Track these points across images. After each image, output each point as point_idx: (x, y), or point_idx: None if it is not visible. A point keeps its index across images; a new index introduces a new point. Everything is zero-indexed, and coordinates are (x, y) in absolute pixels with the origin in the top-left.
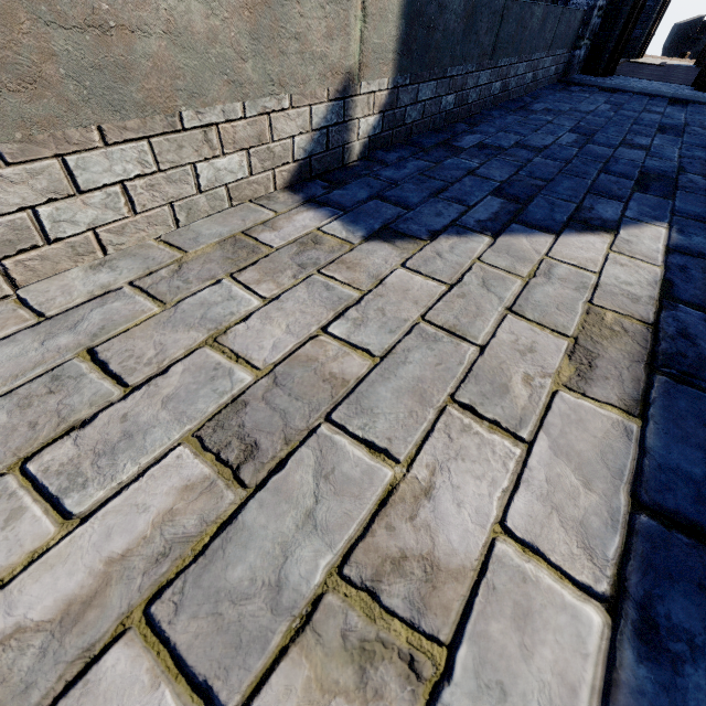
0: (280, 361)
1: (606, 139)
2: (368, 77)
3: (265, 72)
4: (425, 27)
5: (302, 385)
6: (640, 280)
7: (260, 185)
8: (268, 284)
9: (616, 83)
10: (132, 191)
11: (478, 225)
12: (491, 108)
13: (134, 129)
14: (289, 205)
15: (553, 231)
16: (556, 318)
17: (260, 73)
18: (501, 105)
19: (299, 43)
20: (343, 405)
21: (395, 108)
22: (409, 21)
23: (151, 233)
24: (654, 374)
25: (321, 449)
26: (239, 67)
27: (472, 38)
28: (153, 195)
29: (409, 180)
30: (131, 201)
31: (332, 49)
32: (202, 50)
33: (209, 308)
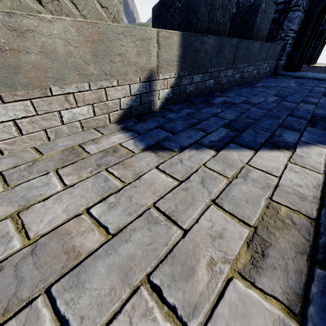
0: (51, 231)
1: (293, 99)
2: (163, 72)
3: (101, 70)
4: (194, 51)
5: (54, 253)
6: (308, 183)
7: (101, 121)
8: (76, 175)
9: (301, 74)
10: (20, 124)
11: (211, 143)
12: (235, 85)
13: (21, 95)
14: (113, 130)
15: (255, 148)
16: (245, 209)
17: (99, 70)
18: (240, 84)
19: (121, 57)
20: (69, 275)
21: (180, 85)
22: (185, 48)
23: (32, 144)
24: (316, 265)
25: (27, 322)
26: (86, 68)
27: (221, 55)
28: (34, 126)
29: (181, 118)
30: (20, 129)
31: (141, 60)
32: (63, 60)
33: (32, 190)
